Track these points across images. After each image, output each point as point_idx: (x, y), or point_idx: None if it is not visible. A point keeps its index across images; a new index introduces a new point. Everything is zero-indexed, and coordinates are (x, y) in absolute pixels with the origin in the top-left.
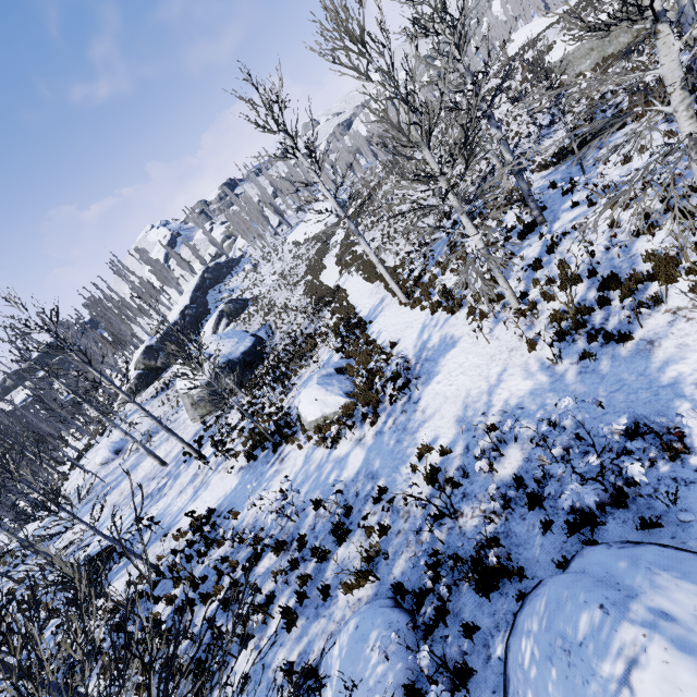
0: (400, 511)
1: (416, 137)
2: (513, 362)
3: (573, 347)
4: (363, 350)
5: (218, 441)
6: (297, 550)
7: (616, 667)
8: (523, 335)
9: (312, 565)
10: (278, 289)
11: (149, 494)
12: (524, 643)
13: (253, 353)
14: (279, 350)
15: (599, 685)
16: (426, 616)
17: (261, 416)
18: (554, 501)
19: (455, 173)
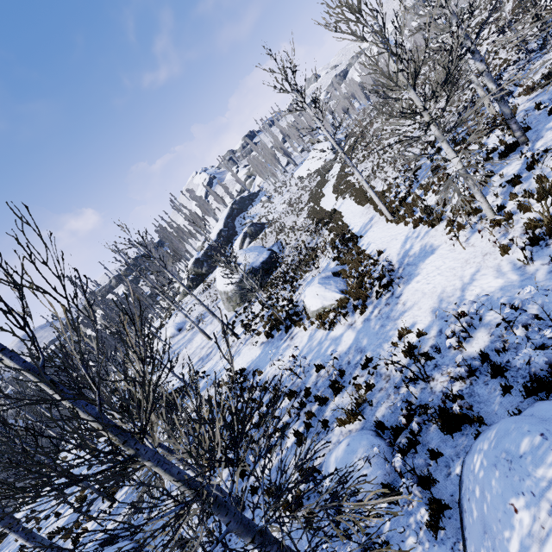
0: (382, 375)
1: (403, 82)
2: (486, 264)
3: (545, 251)
4: (354, 258)
5: (246, 324)
6: (304, 397)
7: (549, 472)
8: (497, 242)
9: (315, 407)
10: (286, 214)
11: (201, 358)
12: (476, 457)
13: (269, 263)
14: (288, 260)
15: (532, 482)
16: (400, 445)
17: (276, 307)
18: (515, 372)
19: (441, 105)
